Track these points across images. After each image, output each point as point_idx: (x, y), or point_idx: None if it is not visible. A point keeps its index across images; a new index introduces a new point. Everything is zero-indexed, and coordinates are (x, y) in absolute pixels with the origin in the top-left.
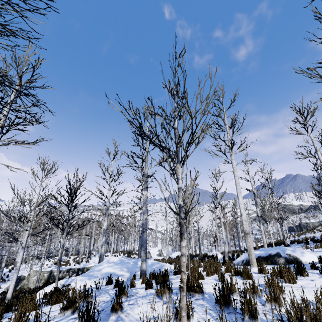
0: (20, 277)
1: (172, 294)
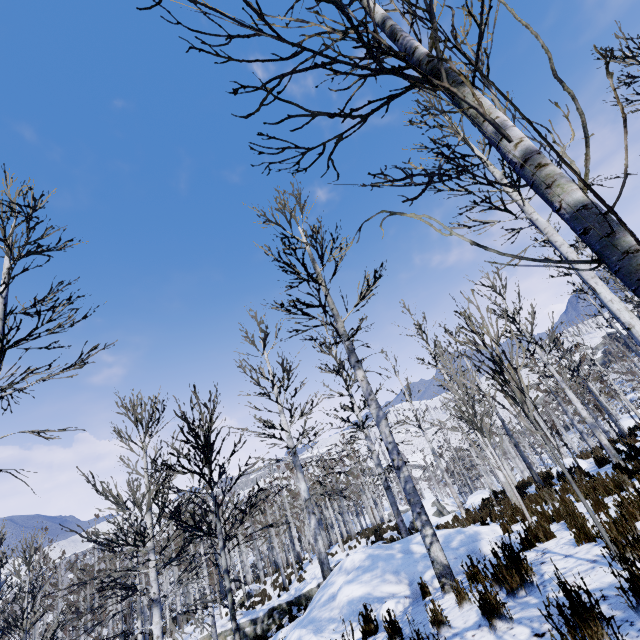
0: None
1: (611, 631)
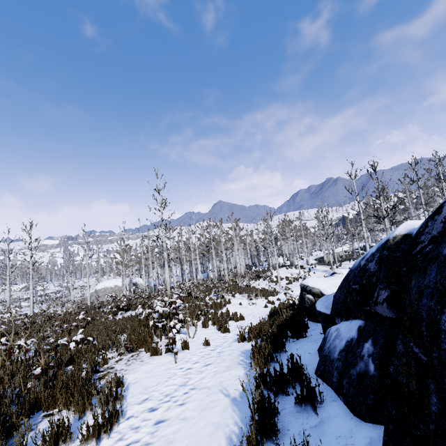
0: (323, 257)
1: None
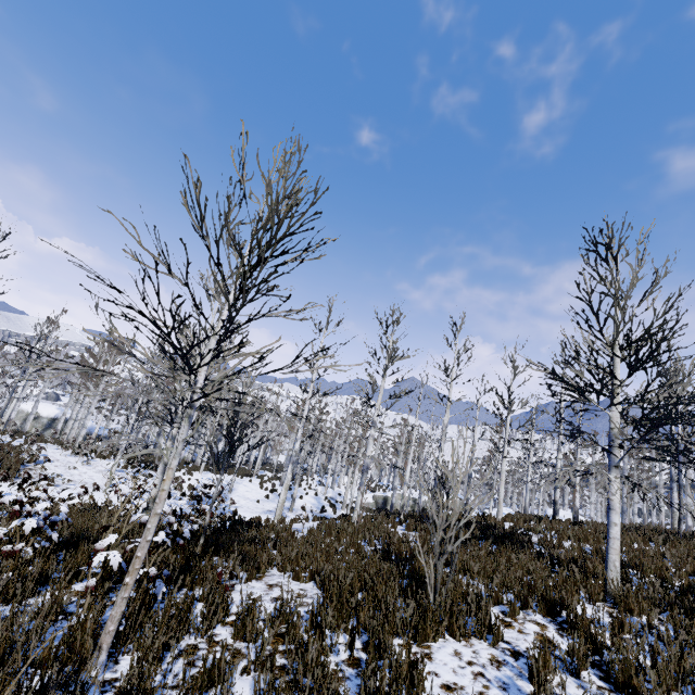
0: (386, 497)
1: None
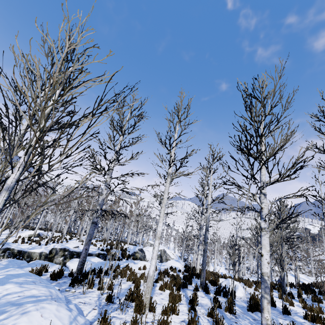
0: None
1: None
